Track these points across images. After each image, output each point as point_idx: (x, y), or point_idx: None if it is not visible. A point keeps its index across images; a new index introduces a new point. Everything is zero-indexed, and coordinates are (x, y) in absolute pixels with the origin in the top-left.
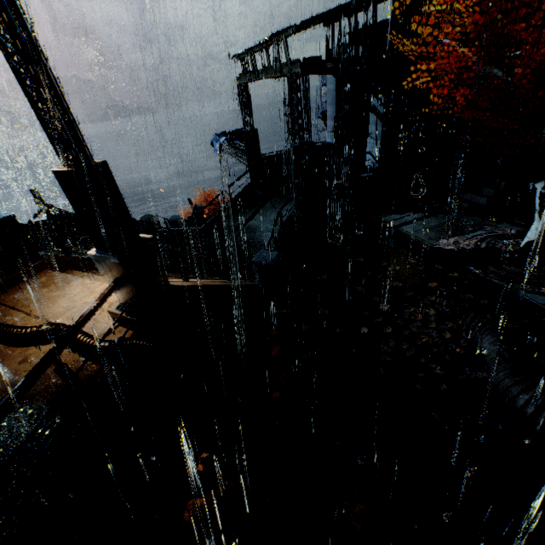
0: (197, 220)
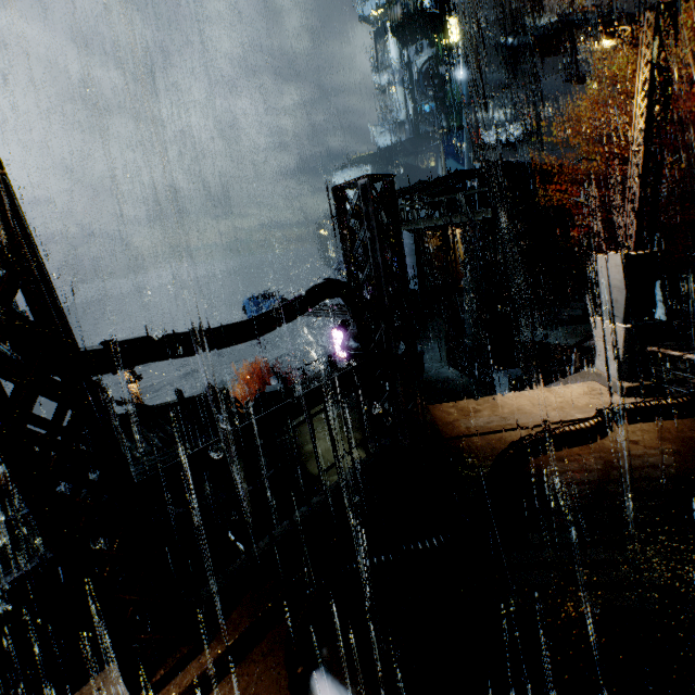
0: (286, 392)
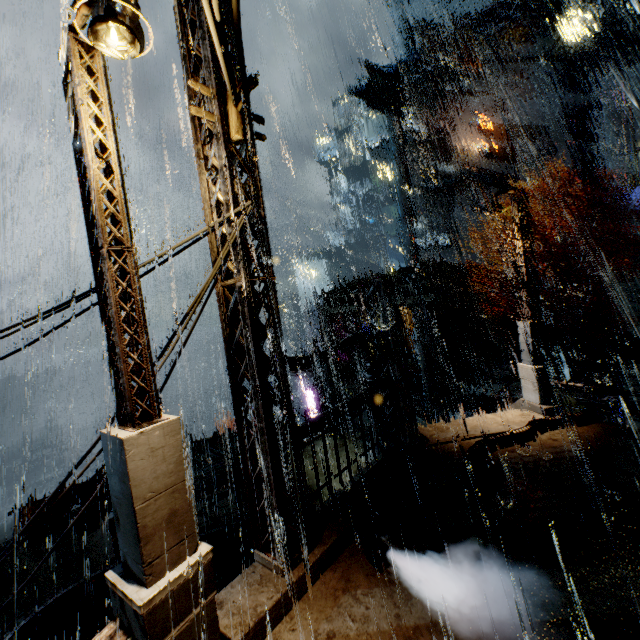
0: None
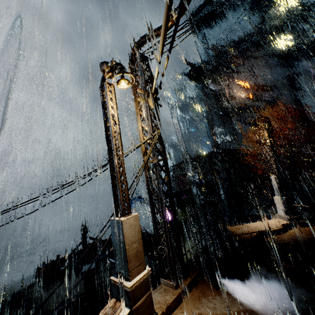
0: None
